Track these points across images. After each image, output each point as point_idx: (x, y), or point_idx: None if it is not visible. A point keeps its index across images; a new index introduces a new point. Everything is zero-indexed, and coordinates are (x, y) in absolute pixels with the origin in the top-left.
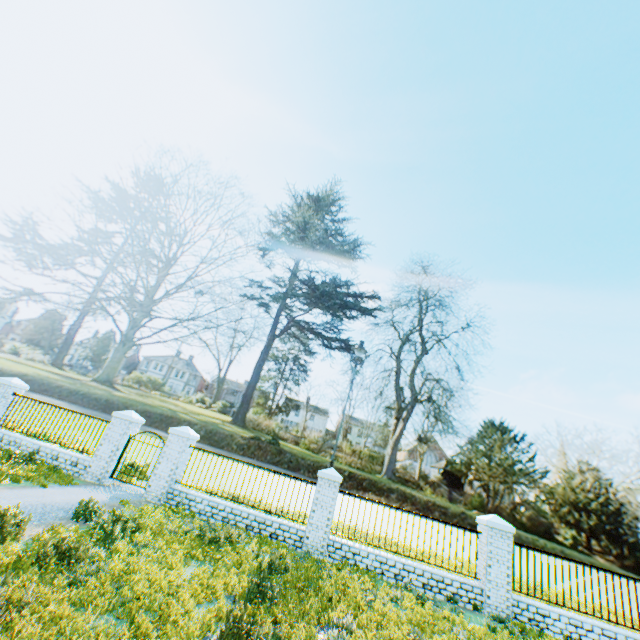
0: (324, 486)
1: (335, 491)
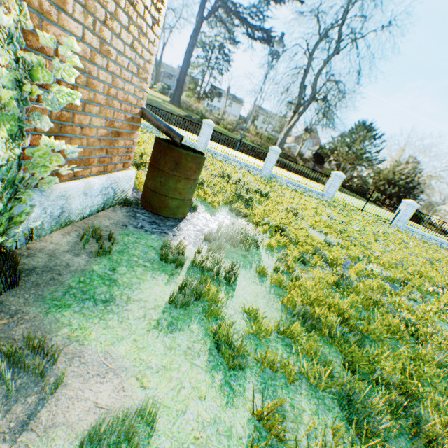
0: (205, 127)
1: (210, 130)
